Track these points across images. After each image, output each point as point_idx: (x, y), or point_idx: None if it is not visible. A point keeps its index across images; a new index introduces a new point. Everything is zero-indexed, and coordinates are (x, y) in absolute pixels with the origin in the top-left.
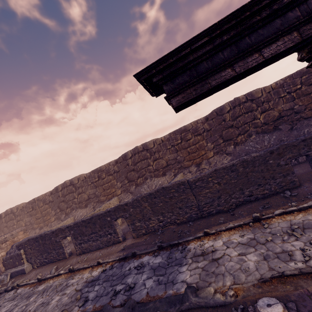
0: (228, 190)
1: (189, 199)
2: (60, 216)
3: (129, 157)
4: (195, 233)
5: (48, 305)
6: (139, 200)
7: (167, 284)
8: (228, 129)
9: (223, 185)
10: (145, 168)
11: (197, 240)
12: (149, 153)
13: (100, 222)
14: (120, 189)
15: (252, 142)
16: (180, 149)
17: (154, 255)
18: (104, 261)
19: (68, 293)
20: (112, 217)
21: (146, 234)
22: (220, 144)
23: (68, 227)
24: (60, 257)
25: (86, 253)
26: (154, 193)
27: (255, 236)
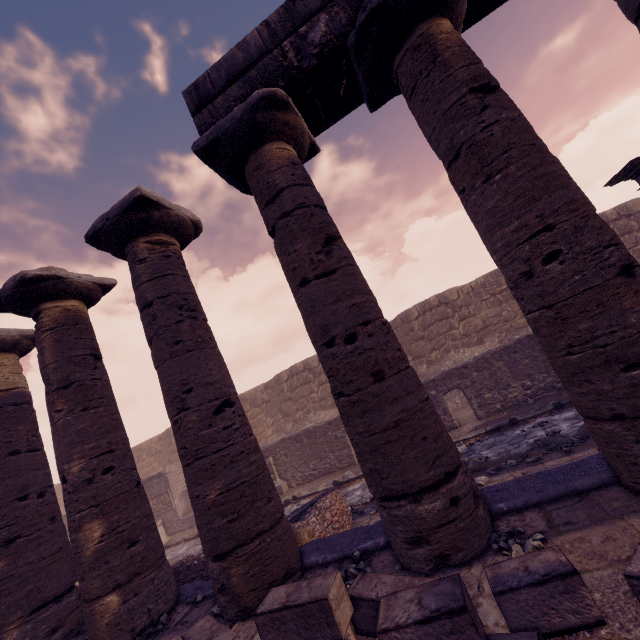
0: None
1: None
2: (284, 426)
3: (414, 317)
4: None
5: None
6: (487, 358)
7: None
8: None
9: None
10: (444, 333)
11: None
12: (451, 308)
13: None
14: None
15: None
16: (506, 299)
17: (554, 414)
18: (457, 440)
19: None
20: (439, 389)
21: (503, 410)
22: None
23: None
24: (343, 463)
25: None
26: (513, 345)
27: None
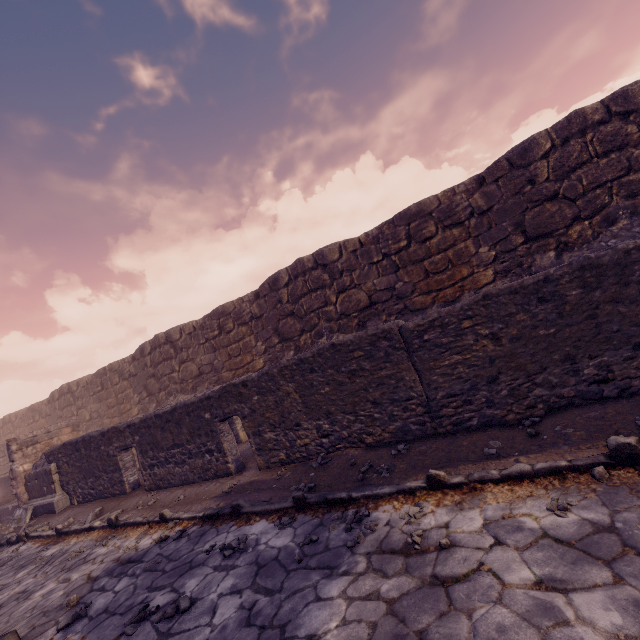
0: (525, 361)
1: (403, 380)
2: (148, 406)
3: (283, 283)
4: (405, 478)
5: (25, 602)
6: (273, 374)
7: (266, 634)
8: (542, 206)
9: (507, 343)
10: (317, 310)
11: (405, 498)
12: (328, 273)
13: (189, 421)
14: (263, 358)
15: (616, 239)
16: (404, 263)
17: (278, 523)
18: (173, 515)
19: (72, 581)
20: (214, 413)
21: (288, 462)
22: (514, 248)
23: (129, 426)
24: (115, 489)
25: (161, 488)
26: (311, 358)
27: (617, 520)
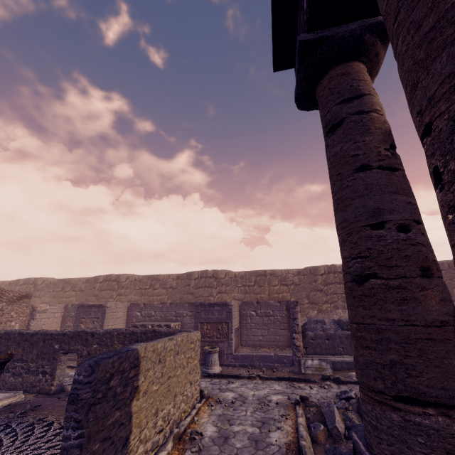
0: None
1: None
2: (308, 311)
3: None
4: None
5: None
6: None
7: None
8: None
9: None
10: None
11: None
12: None
13: None
14: None
15: None
16: None
17: None
18: None
19: None
20: None
21: None
22: None
23: None
24: None
25: None
26: None
27: None
